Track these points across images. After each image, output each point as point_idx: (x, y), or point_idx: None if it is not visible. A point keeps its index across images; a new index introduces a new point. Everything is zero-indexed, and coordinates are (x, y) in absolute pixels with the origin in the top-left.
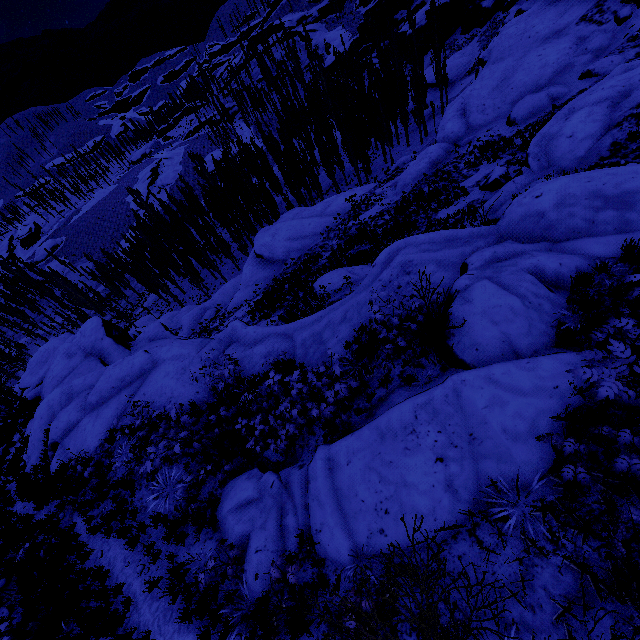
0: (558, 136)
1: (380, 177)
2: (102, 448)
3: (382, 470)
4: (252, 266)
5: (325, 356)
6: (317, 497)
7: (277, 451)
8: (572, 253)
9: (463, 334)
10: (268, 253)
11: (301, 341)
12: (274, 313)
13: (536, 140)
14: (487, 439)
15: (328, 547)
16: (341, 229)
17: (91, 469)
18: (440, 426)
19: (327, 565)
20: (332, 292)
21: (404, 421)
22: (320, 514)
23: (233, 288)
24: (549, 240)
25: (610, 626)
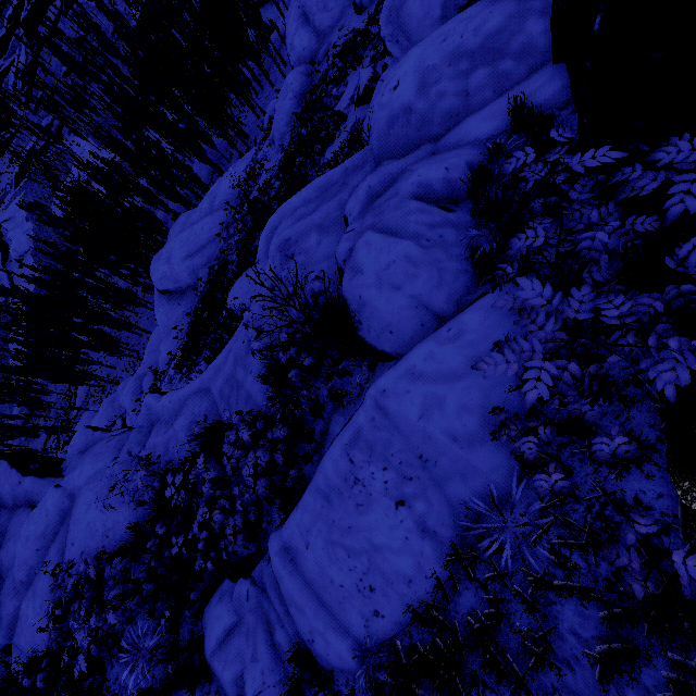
0: (405, 1)
1: (259, 137)
2: (56, 631)
3: (345, 541)
4: (163, 307)
5: (249, 401)
6: (292, 601)
7: (236, 553)
8: (458, 146)
9: (368, 318)
10: (173, 284)
11: (218, 394)
12: (201, 356)
13: (385, 17)
14: (440, 457)
15: (329, 657)
16: (238, 219)
17: (42, 675)
18: (382, 461)
19: (337, 678)
20: (249, 303)
21: (341, 472)
22: (304, 621)
23: (160, 339)
24: (429, 140)
25: (665, 671)
